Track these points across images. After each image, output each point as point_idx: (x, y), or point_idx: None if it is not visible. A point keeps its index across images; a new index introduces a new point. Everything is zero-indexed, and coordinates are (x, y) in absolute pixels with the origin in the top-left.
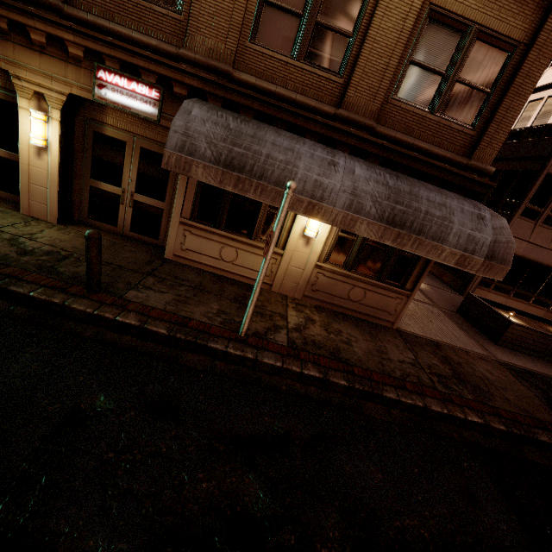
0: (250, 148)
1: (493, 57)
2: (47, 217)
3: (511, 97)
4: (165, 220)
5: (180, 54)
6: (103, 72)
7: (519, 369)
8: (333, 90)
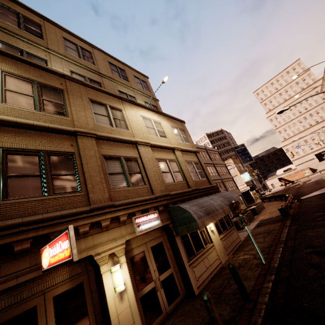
0: (204, 206)
1: (197, 165)
2: None
3: (205, 170)
4: (176, 278)
5: (156, 196)
6: (137, 219)
7: (256, 226)
8: (185, 185)
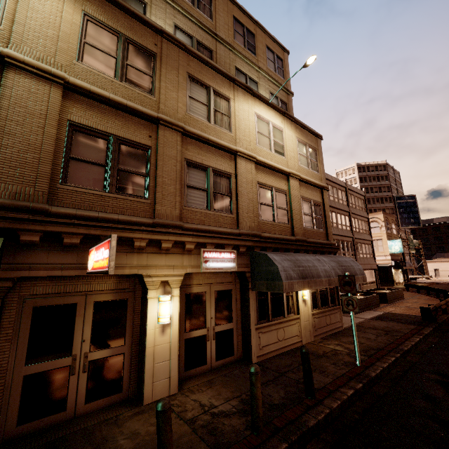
0: (303, 266)
1: (318, 207)
2: (169, 391)
3: (327, 218)
4: (235, 336)
5: (241, 232)
6: (206, 253)
7: (376, 318)
8: (288, 230)
